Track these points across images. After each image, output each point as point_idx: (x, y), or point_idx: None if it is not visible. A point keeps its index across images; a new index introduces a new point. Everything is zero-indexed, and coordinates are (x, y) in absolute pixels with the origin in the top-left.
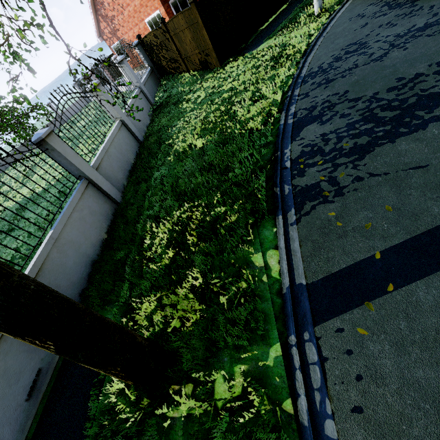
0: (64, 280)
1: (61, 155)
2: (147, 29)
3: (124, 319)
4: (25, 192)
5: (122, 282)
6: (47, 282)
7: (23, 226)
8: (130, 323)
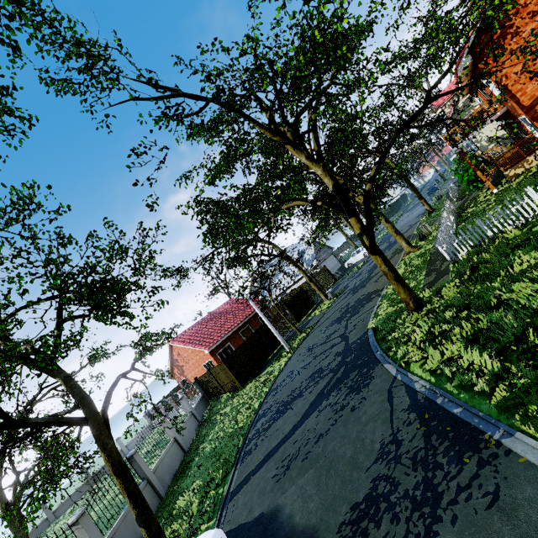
0: None
1: (138, 464)
2: (203, 368)
3: None
4: None
5: None
6: None
7: None
8: None
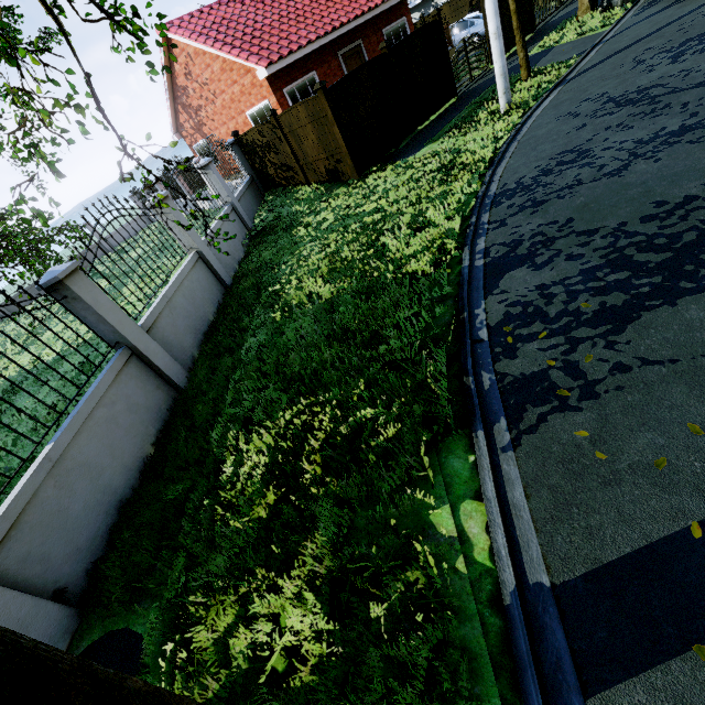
0: (61, 543)
1: (89, 308)
2: (248, 124)
3: (169, 644)
4: (26, 360)
5: (173, 552)
6: (25, 552)
7: (8, 422)
8: (180, 654)
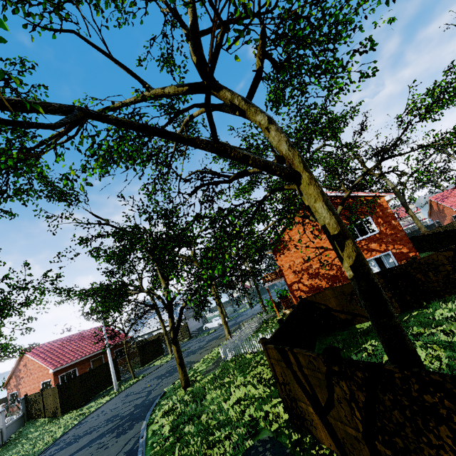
0: None
1: None
2: (40, 386)
3: None
4: None
5: None
6: None
7: None
8: None
